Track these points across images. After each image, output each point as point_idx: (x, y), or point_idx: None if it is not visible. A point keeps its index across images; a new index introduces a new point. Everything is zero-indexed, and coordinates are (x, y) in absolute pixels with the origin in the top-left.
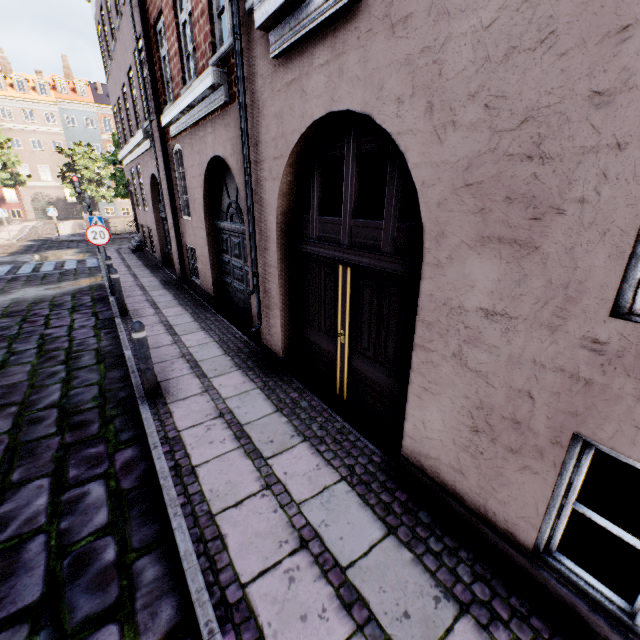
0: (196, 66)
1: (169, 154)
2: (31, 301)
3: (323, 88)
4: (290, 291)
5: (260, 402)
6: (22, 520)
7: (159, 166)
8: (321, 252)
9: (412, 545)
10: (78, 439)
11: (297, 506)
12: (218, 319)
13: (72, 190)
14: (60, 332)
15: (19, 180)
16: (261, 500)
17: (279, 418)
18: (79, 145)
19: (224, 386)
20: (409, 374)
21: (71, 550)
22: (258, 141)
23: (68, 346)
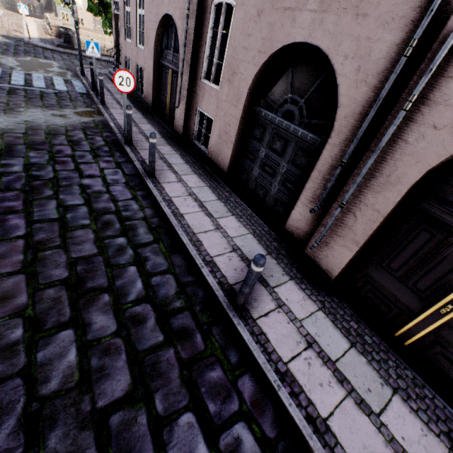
0: None
1: (205, 2)
2: (46, 130)
3: None
4: (374, 233)
5: (332, 331)
6: None
7: (186, 11)
8: None
9: None
10: (192, 355)
11: None
12: (237, 201)
13: None
14: (97, 185)
15: None
16: None
17: (359, 357)
18: None
19: (291, 302)
20: None
21: None
22: (452, 76)
23: (115, 209)
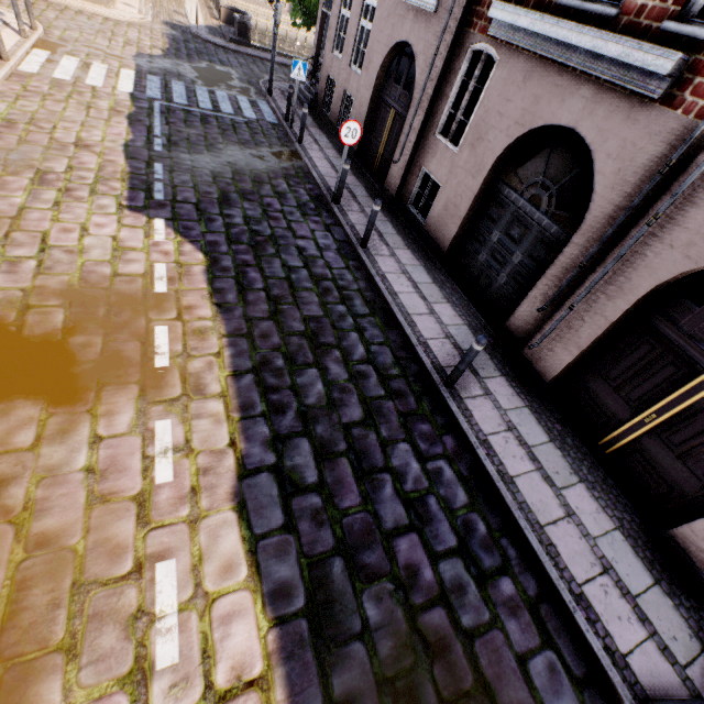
0: None
1: (460, 43)
2: (251, 176)
3: None
4: (599, 340)
5: (534, 425)
6: (412, 477)
7: (433, 48)
8: (685, 348)
9: (671, 596)
10: (407, 410)
11: (593, 539)
12: (454, 288)
13: None
14: (311, 249)
15: None
16: (568, 525)
17: (555, 450)
18: None
19: (498, 394)
20: None
21: (457, 515)
22: (695, 203)
23: (332, 276)
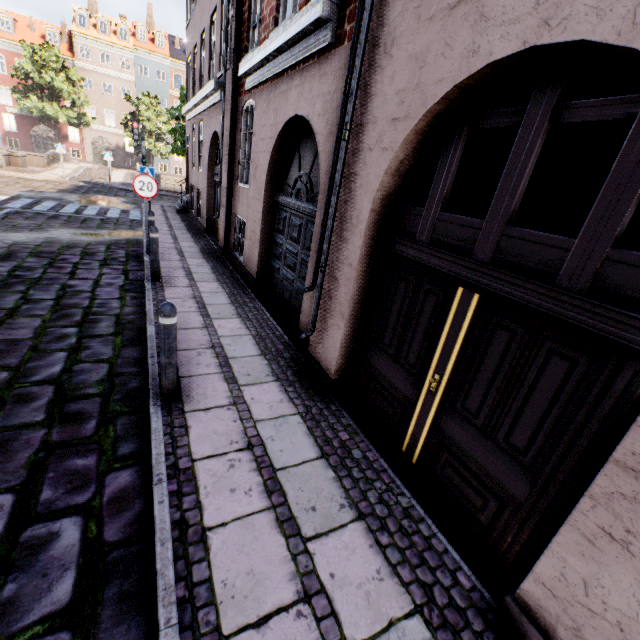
0: (295, 3)
1: (238, 111)
2: (64, 244)
3: (529, 5)
4: (363, 300)
5: (300, 437)
6: None
7: (224, 123)
8: (430, 261)
9: None
10: (66, 439)
11: None
12: (257, 307)
13: (132, 140)
14: (84, 286)
15: (84, 121)
16: (295, 624)
17: (324, 470)
18: (147, 96)
19: (257, 401)
20: (553, 480)
21: None
22: (371, 95)
23: (88, 305)
